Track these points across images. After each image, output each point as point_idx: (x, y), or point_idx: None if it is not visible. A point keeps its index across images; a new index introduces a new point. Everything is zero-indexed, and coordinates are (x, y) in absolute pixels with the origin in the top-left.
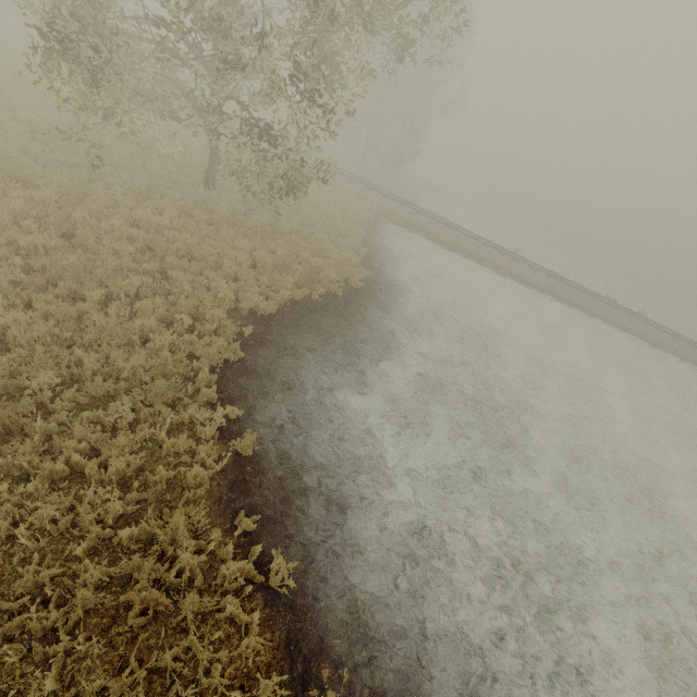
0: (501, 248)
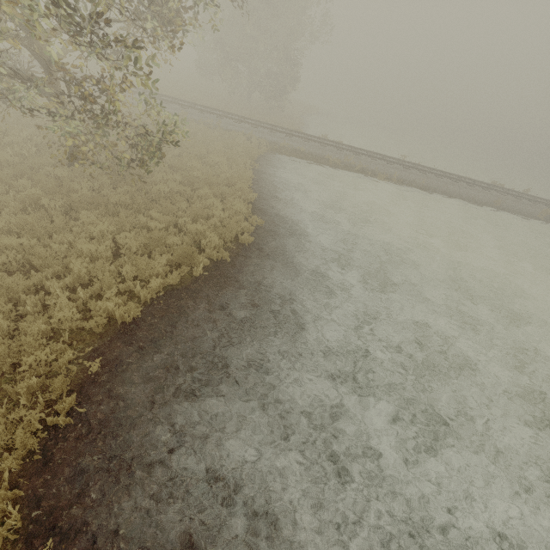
0: (389, 158)
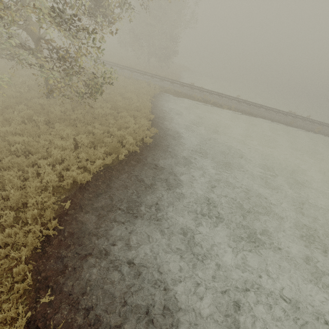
0: (230, 96)
